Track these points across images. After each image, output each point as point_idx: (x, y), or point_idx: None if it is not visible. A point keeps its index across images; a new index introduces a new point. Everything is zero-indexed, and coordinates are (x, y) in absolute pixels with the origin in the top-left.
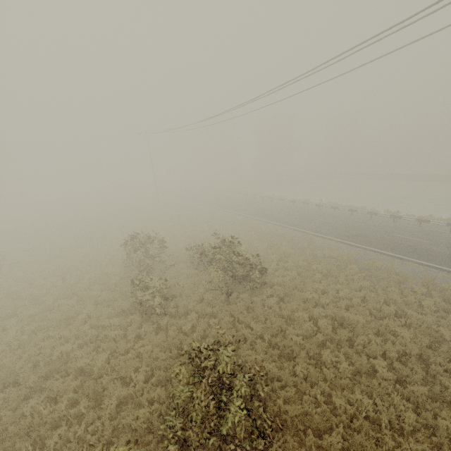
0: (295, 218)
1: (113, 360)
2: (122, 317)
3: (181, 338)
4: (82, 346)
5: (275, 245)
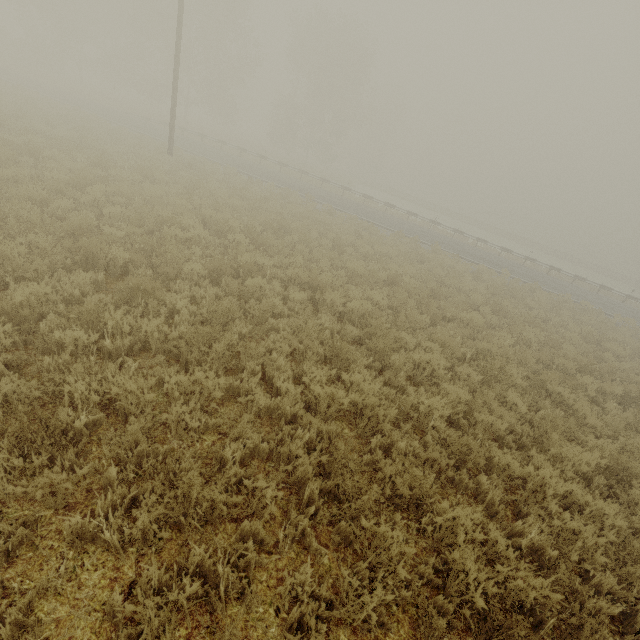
0: (554, 284)
1: None
2: None
3: None
4: None
5: None
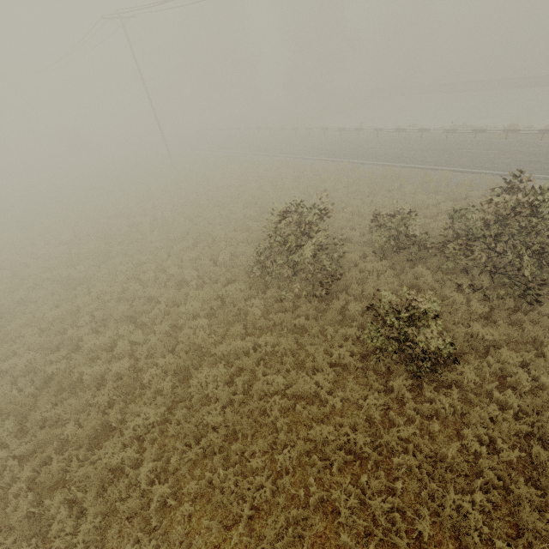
0: (433, 154)
1: (470, 495)
2: (355, 382)
3: (539, 405)
4: (340, 469)
5: (457, 198)
